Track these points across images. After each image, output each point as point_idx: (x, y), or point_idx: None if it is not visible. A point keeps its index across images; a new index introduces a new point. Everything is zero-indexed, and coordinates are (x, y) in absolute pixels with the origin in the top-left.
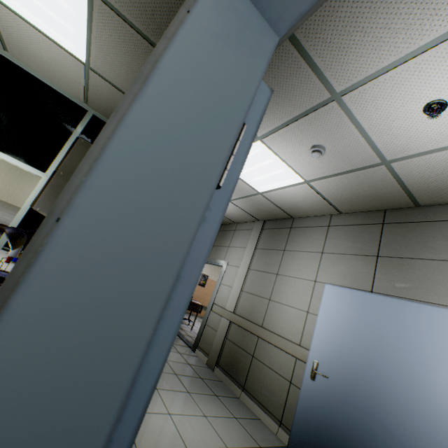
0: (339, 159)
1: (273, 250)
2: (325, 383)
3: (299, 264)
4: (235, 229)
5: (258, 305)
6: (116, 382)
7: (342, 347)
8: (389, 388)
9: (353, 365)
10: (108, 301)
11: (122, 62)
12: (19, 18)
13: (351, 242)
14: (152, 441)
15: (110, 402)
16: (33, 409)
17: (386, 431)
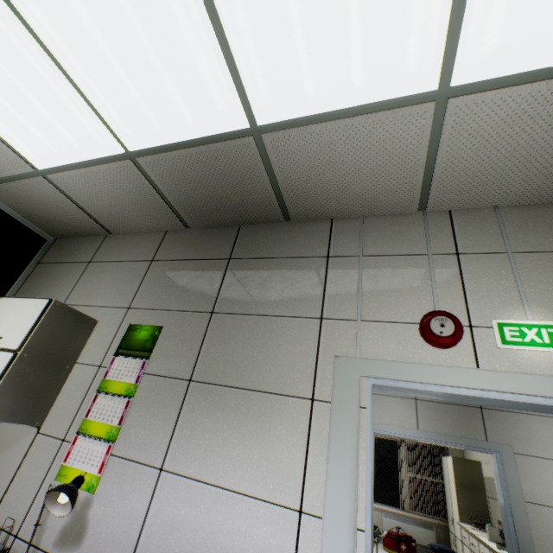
0: None
1: None
2: None
3: None
4: None
5: None
6: None
7: None
8: None
9: None
10: None
11: (113, 198)
12: None
13: None
14: None
15: None
16: None
17: None
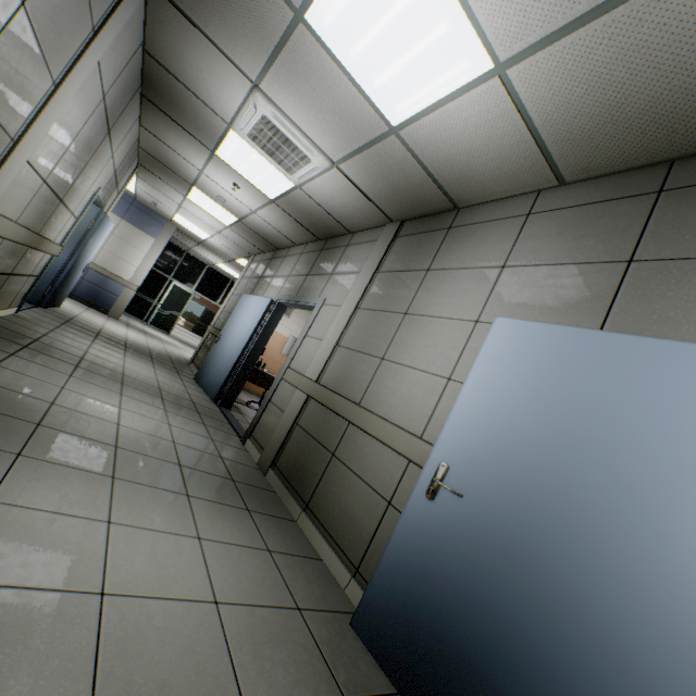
0: None
1: (407, 273)
2: (455, 508)
3: (452, 293)
4: (348, 244)
5: (360, 369)
6: None
7: (507, 440)
8: (600, 531)
9: (523, 477)
10: None
11: None
12: None
13: (573, 239)
14: (8, 566)
15: None
16: None
17: (573, 619)
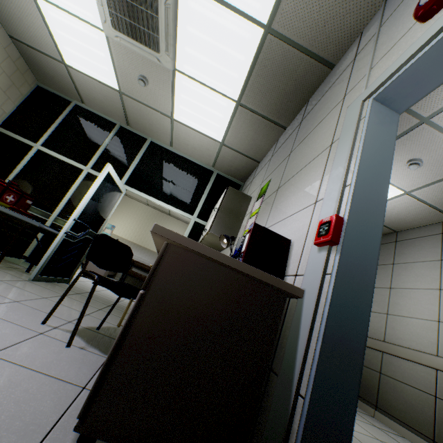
0: (438, 167)
1: (379, 266)
2: None
3: (415, 275)
4: None
5: (374, 321)
6: (377, 232)
7: None
8: None
9: None
10: (369, 208)
11: (247, 136)
12: (188, 128)
13: None
14: None
15: (377, 238)
16: (360, 232)
17: None
